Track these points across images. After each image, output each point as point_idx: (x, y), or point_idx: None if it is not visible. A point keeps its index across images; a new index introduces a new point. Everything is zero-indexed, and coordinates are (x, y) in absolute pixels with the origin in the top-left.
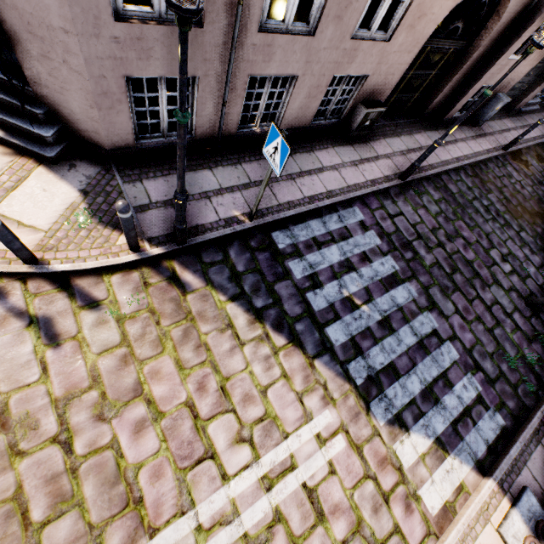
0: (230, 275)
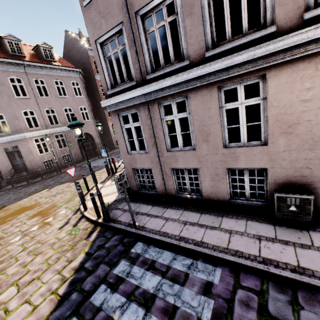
0: (101, 244)
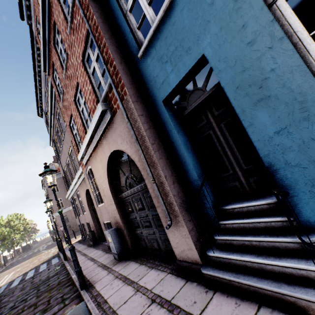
0: (49, 259)
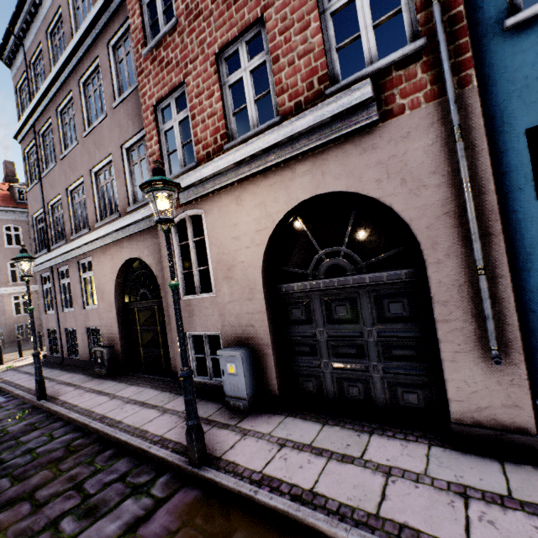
0: None
